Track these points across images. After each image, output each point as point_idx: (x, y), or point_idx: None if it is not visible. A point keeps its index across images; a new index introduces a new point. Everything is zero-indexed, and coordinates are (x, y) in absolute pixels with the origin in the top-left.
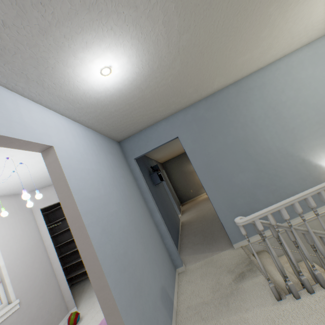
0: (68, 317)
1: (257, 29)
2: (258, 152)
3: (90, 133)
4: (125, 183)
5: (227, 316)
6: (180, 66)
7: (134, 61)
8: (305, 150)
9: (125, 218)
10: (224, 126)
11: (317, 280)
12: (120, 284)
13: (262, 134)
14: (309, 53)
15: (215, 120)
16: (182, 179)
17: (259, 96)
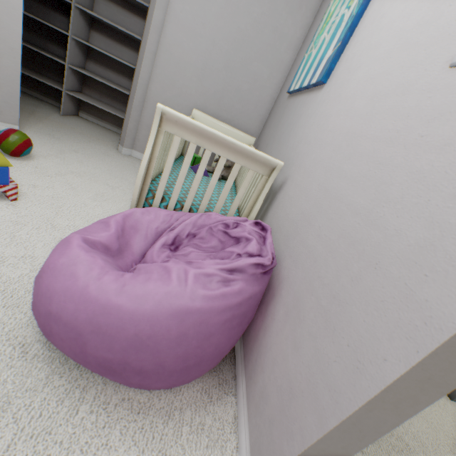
0: (4, 132)
1: None
2: None
3: None
4: None
5: None
6: None
7: None
8: None
9: None
10: None
11: None
12: None
13: None
14: None
15: None
16: None
17: None
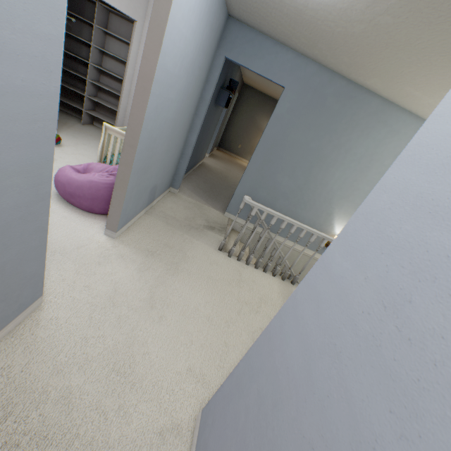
0: None
1: (444, 84)
2: (317, 178)
3: None
4: (196, 77)
5: (184, 233)
6: (360, 32)
7: None
8: (341, 210)
9: (173, 112)
10: (326, 129)
11: (247, 259)
12: (141, 155)
13: (337, 169)
14: None
15: (328, 114)
16: (244, 125)
17: (380, 138)
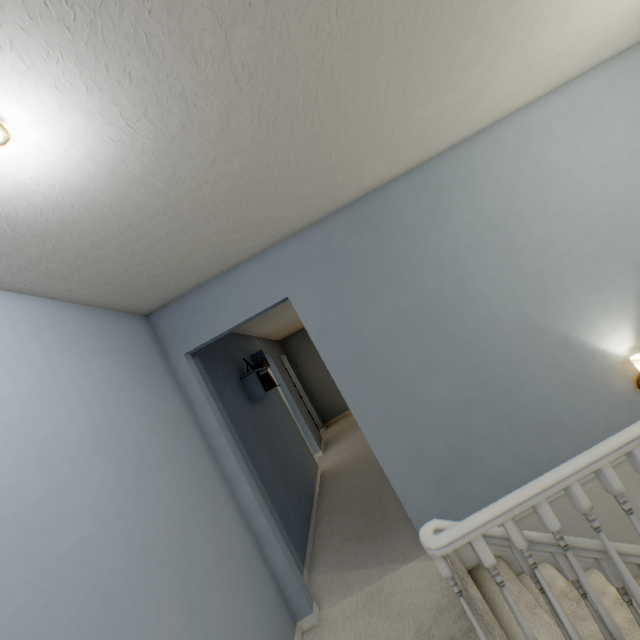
0: None
1: (447, 35)
2: (471, 327)
3: (26, 308)
4: (147, 427)
5: None
6: (256, 125)
7: (90, 104)
8: (569, 318)
9: (123, 546)
10: (393, 270)
11: None
12: None
13: (476, 286)
14: (562, 106)
15: (370, 257)
16: (323, 371)
17: (465, 201)
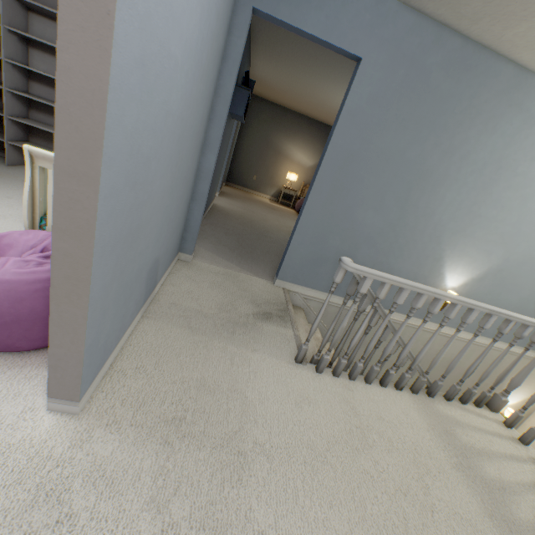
0: None
1: None
2: (418, 206)
3: None
4: (213, 33)
5: (226, 343)
6: None
7: None
8: (455, 251)
9: (179, 99)
10: (431, 125)
11: (351, 370)
12: (116, 200)
13: (448, 188)
14: None
15: (433, 99)
16: (257, 148)
17: (511, 132)
